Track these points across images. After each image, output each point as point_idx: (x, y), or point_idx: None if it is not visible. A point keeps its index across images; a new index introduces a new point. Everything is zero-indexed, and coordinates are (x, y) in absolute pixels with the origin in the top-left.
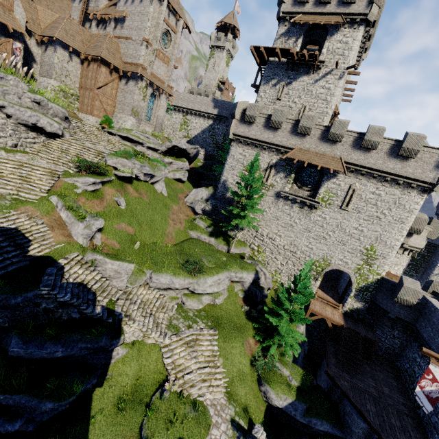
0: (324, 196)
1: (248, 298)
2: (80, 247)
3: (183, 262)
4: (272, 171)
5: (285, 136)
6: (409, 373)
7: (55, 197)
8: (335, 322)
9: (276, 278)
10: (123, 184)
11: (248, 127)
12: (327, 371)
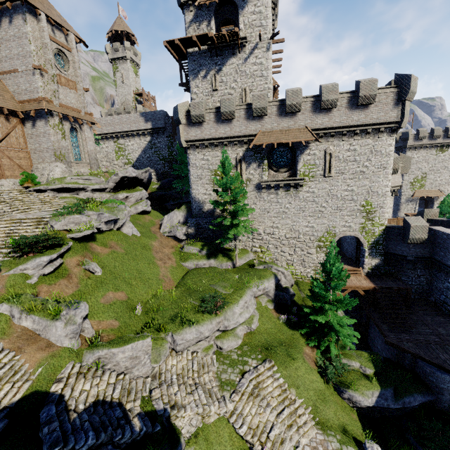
0: (305, 171)
1: (279, 306)
2: (71, 354)
3: (198, 303)
4: (243, 165)
5: (242, 125)
6: (449, 303)
7: (4, 304)
8: (365, 288)
9: (291, 271)
10: (85, 245)
11: (199, 129)
12: (388, 341)
